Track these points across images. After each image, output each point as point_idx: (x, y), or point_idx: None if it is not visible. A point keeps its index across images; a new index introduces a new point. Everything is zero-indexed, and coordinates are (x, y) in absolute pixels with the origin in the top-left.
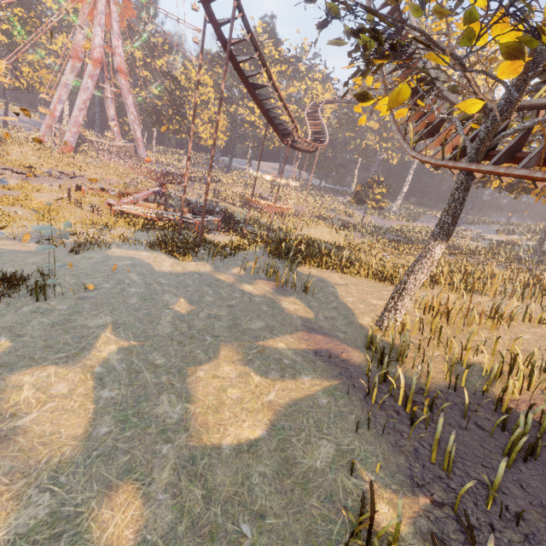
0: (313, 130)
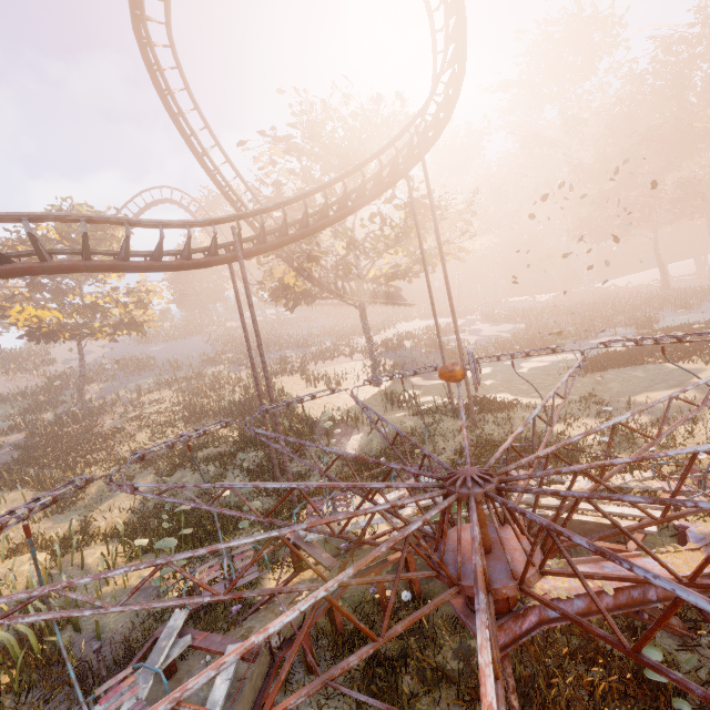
0: None
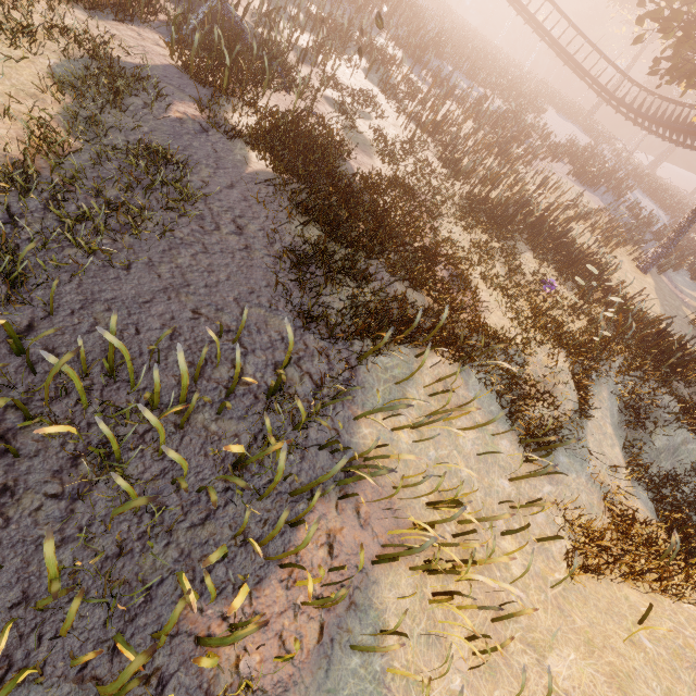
0: None
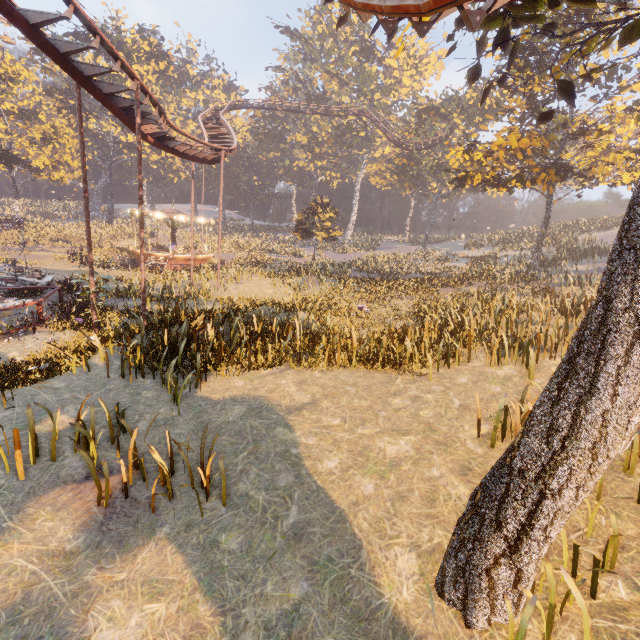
0: (212, 133)
